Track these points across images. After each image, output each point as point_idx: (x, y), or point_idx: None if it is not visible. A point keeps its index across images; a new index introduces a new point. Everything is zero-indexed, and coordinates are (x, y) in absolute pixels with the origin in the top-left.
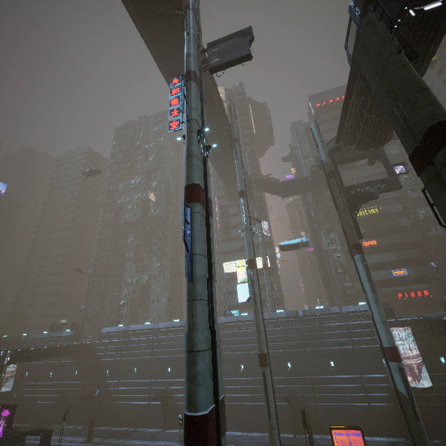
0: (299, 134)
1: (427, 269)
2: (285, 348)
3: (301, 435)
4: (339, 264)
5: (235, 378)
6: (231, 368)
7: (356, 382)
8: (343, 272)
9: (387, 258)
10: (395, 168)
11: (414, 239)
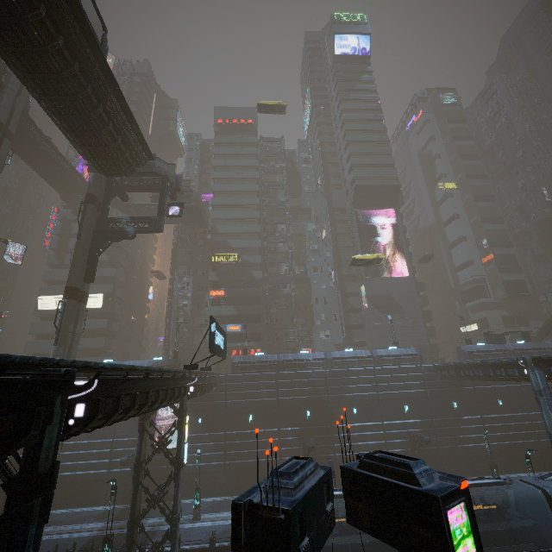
0: (192, 151)
1: (260, 327)
2: None
3: None
4: (182, 313)
5: None
6: None
7: (105, 447)
8: (184, 323)
9: (228, 312)
10: (171, 208)
11: (260, 294)
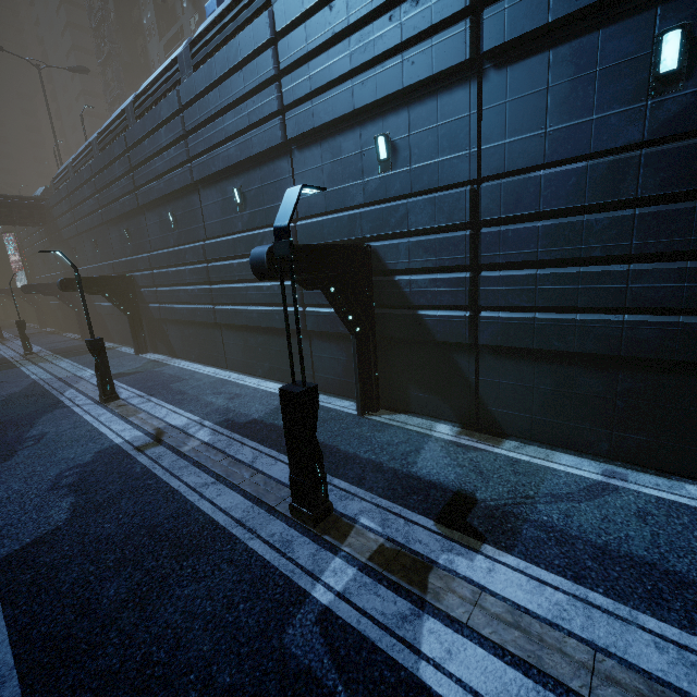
0: None
1: None
2: (367, 55)
3: (391, 414)
4: None
5: (227, 237)
6: (217, 210)
7: None
8: None
9: None
10: None
11: None
